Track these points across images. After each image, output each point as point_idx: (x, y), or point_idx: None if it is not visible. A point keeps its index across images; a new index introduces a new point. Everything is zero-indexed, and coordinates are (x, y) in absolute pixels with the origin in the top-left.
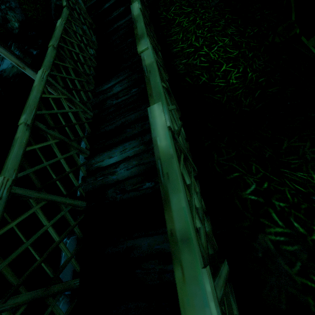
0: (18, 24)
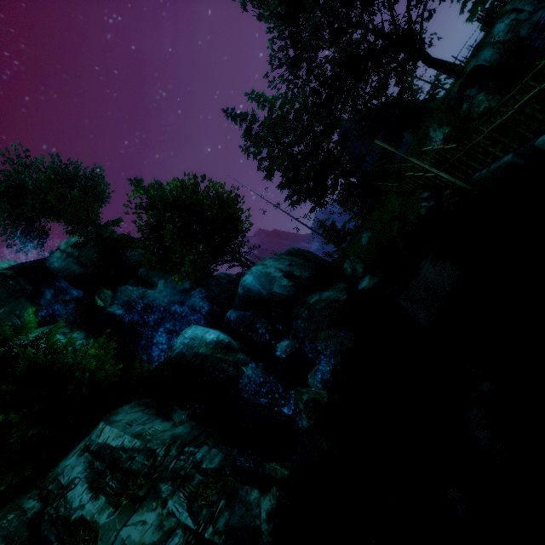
0: (362, 270)
